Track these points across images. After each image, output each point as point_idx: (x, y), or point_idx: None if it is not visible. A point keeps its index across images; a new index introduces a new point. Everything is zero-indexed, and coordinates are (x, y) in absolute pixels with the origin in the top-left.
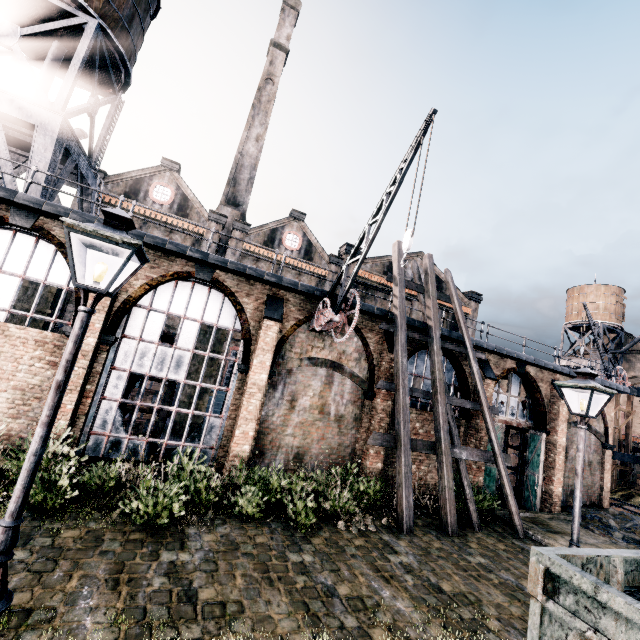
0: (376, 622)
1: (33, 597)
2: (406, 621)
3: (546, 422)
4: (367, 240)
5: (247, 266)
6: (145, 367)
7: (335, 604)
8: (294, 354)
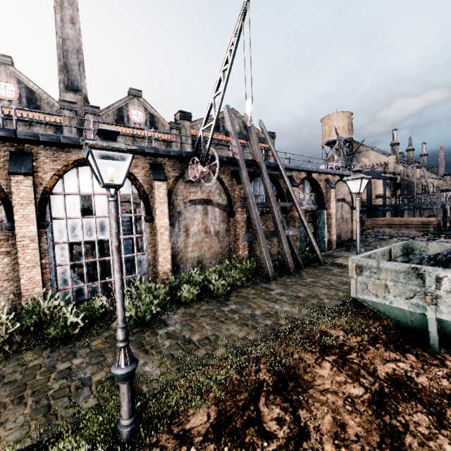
0: (279, 318)
1: (107, 372)
2: (291, 313)
3: (325, 203)
4: (215, 109)
5: (130, 145)
6: (78, 236)
7: (258, 319)
8: (179, 201)
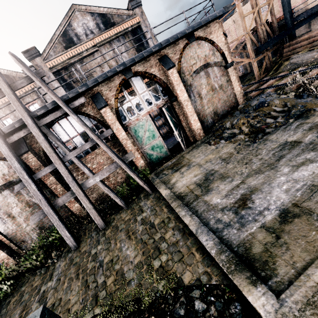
0: None
1: None
2: None
3: (172, 92)
4: None
5: None
6: None
7: None
8: None
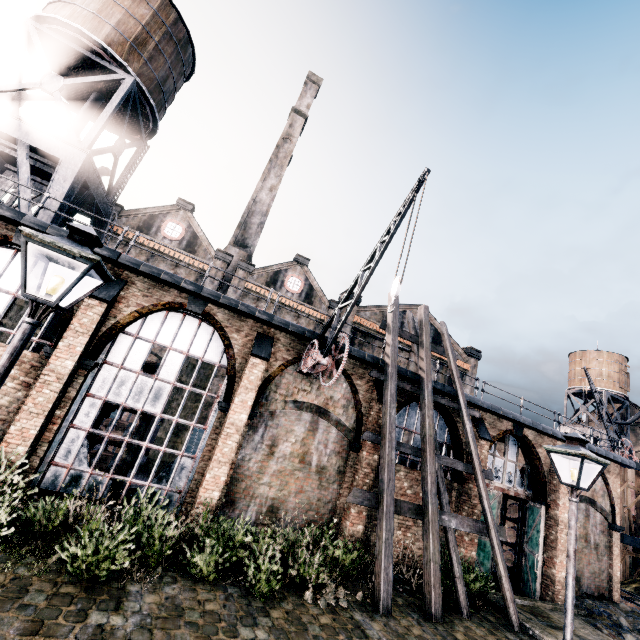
0: None
1: None
2: None
3: (546, 493)
4: (359, 285)
5: (240, 302)
6: (122, 396)
7: None
8: (279, 395)
